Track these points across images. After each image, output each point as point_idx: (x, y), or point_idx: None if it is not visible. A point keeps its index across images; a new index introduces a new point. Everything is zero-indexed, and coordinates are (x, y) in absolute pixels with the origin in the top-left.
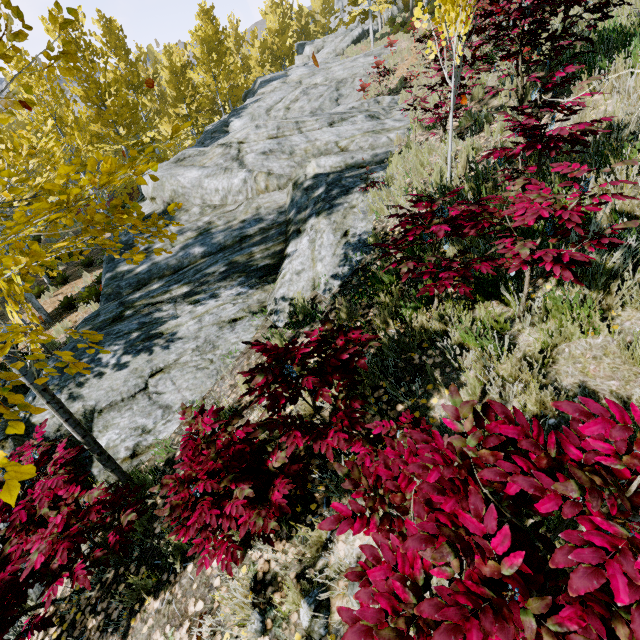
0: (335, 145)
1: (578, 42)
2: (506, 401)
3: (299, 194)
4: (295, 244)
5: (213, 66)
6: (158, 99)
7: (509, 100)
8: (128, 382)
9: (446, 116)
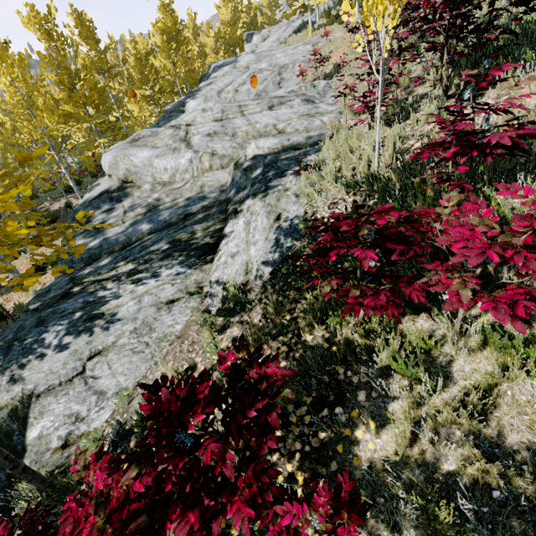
0: (273, 127)
1: (505, 35)
2: (440, 452)
3: (239, 174)
4: (232, 224)
5: (172, 53)
6: (127, 81)
7: (433, 89)
8: (67, 365)
9: (374, 105)
